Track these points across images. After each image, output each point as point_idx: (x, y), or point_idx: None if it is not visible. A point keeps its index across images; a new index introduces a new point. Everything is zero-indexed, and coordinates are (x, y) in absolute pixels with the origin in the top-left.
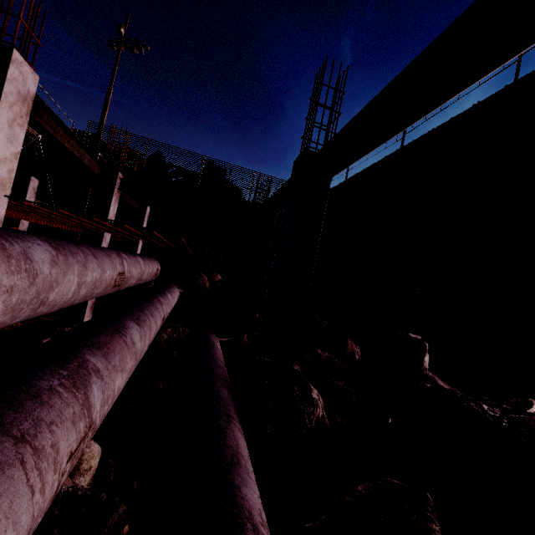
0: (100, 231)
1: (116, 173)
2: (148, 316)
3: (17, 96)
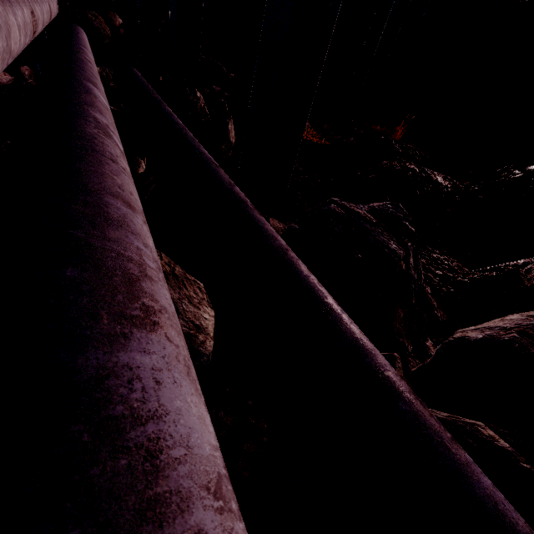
0: None
1: None
2: (86, 47)
3: None
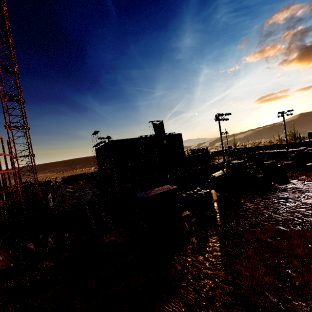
0: None
1: None
2: None
3: None
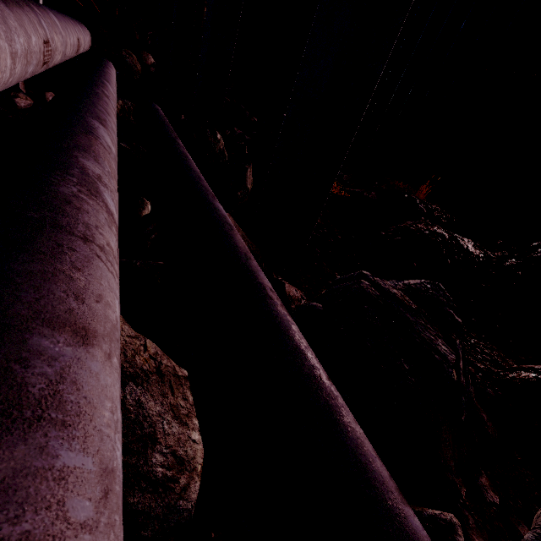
0: None
1: None
2: (110, 81)
3: None
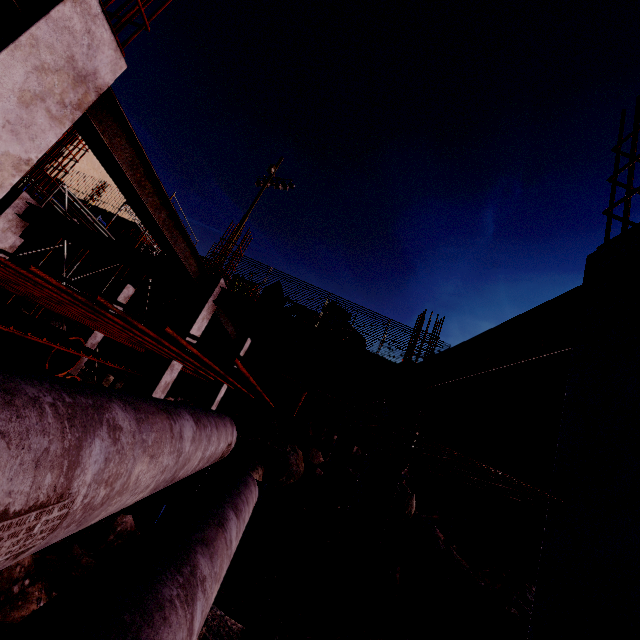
0: (167, 357)
1: (218, 279)
2: None
3: (64, 63)
